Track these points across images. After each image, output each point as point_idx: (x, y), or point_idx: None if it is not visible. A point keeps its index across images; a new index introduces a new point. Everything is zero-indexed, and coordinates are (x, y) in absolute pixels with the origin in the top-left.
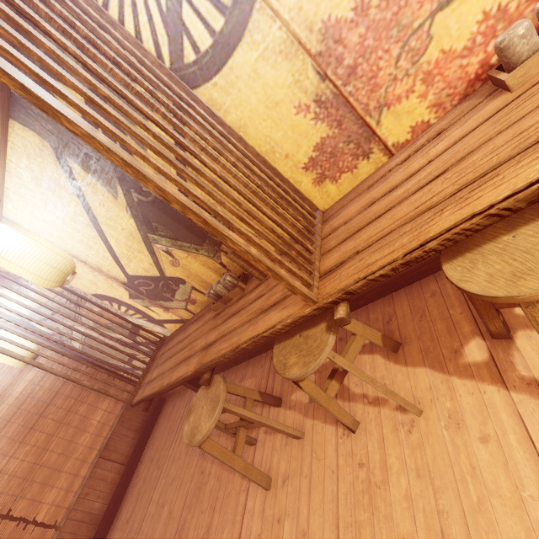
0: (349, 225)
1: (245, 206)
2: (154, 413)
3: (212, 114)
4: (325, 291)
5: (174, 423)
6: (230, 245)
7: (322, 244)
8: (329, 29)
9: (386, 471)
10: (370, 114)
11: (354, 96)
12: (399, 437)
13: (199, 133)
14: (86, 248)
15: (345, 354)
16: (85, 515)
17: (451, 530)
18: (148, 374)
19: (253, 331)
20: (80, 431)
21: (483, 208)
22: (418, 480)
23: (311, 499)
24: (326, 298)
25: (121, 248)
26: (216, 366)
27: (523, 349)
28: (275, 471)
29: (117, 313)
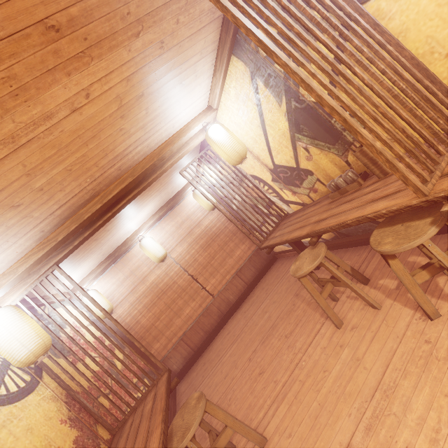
0: None
1: (382, 109)
2: (269, 263)
3: (375, 25)
4: (440, 188)
5: (281, 273)
6: (359, 139)
7: None
8: None
9: None
10: None
11: None
12: None
13: (357, 47)
14: (253, 143)
15: (447, 254)
16: (225, 299)
17: None
18: (273, 233)
19: (360, 213)
20: (229, 256)
21: None
22: None
23: (371, 345)
24: (438, 193)
25: (275, 144)
26: None
27: None
28: (348, 320)
29: (261, 190)
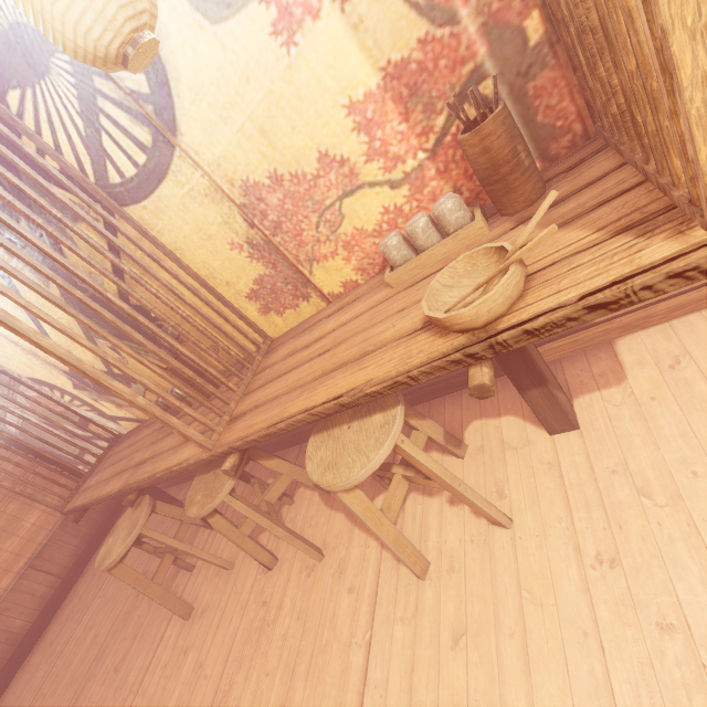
0: (272, 370)
1: (151, 348)
2: (110, 518)
3: (145, 233)
4: (222, 440)
5: None
6: (115, 394)
7: (251, 382)
8: (250, 188)
9: (279, 611)
10: (303, 265)
11: (284, 246)
12: (300, 580)
13: (115, 262)
14: None
15: (267, 492)
16: (1, 634)
17: (300, 667)
18: (90, 478)
19: (171, 461)
20: (6, 534)
21: (312, 406)
22: (296, 622)
23: (217, 633)
24: (218, 448)
25: (59, 337)
26: (183, 474)
27: (407, 510)
28: (199, 601)
29: (60, 402)
